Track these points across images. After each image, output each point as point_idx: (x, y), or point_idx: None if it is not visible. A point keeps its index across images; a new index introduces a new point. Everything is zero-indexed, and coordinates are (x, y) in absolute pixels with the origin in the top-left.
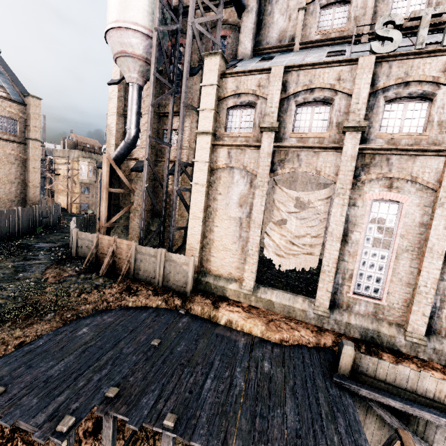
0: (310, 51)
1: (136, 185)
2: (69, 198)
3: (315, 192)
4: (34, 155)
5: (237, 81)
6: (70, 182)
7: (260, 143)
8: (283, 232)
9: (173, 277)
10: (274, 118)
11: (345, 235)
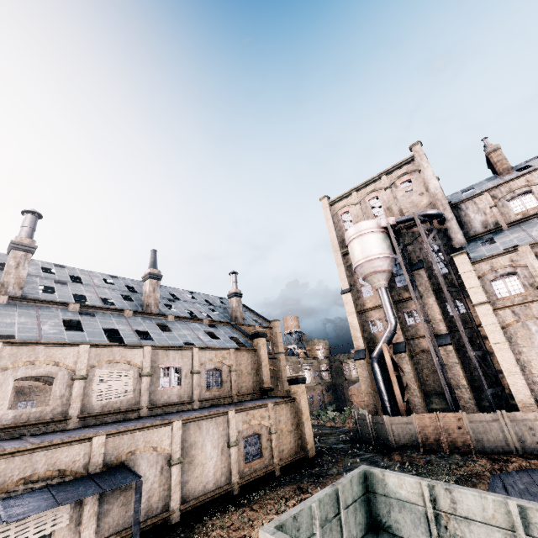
0: (523, 227)
1: (402, 365)
2: None
3: None
4: (283, 365)
5: (489, 263)
6: None
7: None
8: None
9: (529, 438)
10: None
11: None
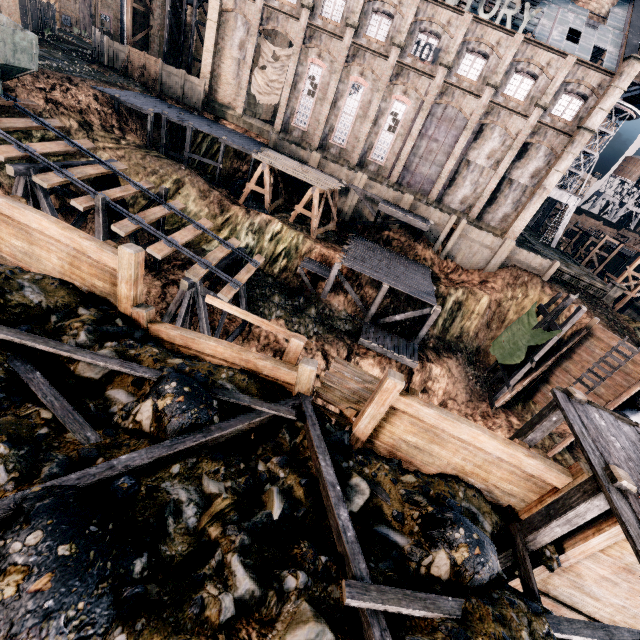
0: None
1: (155, 7)
2: None
3: (284, 50)
4: None
5: None
6: None
7: None
8: (264, 76)
9: (190, 95)
10: None
11: (295, 85)
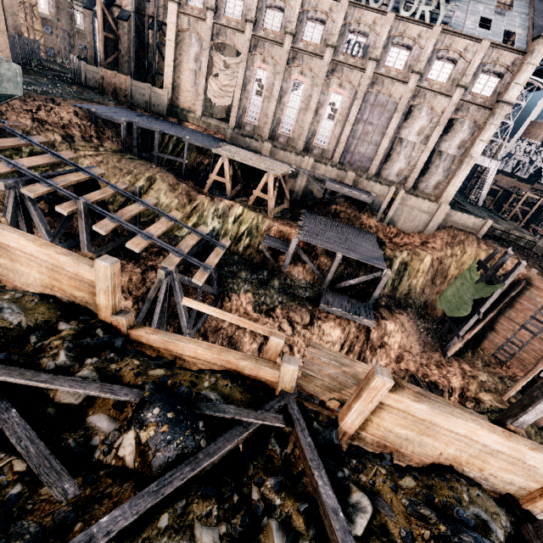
0: None
1: (122, 34)
2: (30, 36)
3: (233, 59)
4: None
5: None
6: (29, 15)
7: (206, 19)
8: (217, 82)
9: (156, 104)
10: (214, 2)
11: (245, 87)
